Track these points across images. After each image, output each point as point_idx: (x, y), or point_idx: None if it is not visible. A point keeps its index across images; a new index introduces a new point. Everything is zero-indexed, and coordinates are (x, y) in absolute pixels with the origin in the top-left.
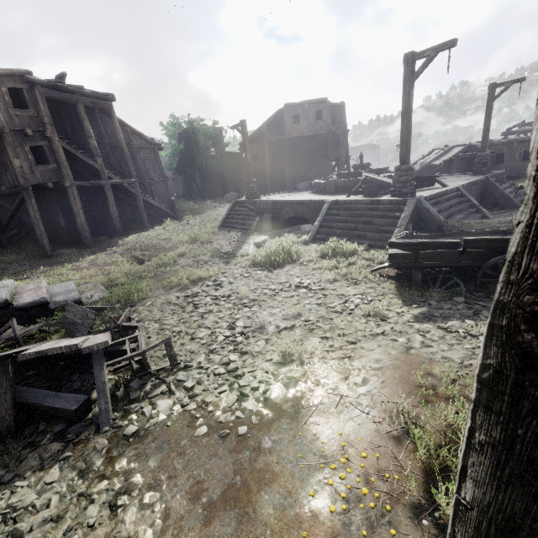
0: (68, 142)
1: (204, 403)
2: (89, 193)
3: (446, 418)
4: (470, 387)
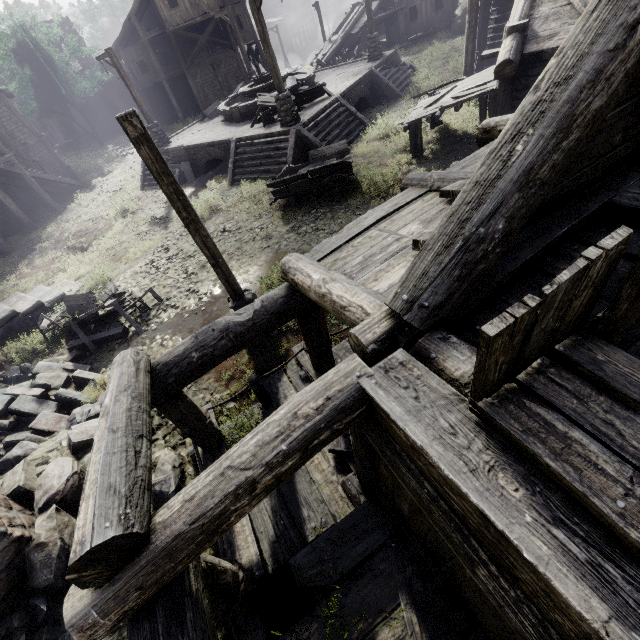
0: None
1: (184, 308)
2: None
3: None
4: None
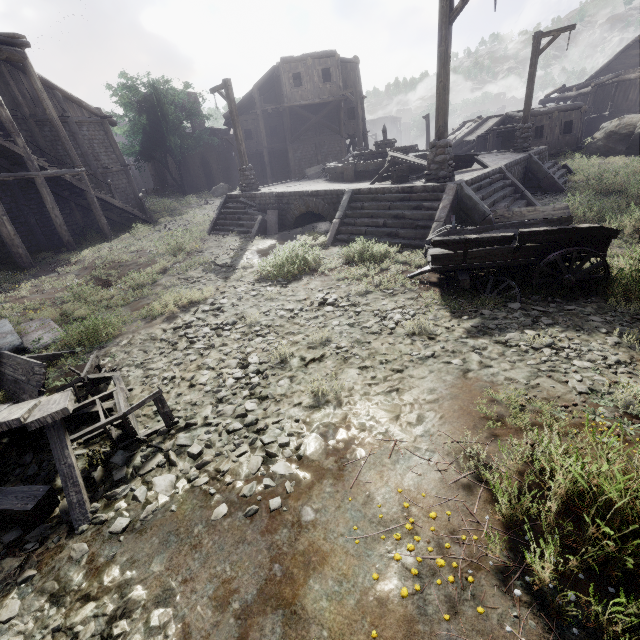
0: None
1: (219, 473)
2: (13, 191)
3: (520, 453)
4: (542, 412)
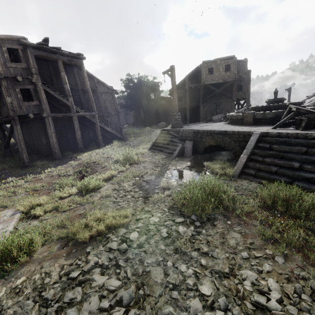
0: (49, 86)
1: None
2: (64, 122)
3: None
4: None
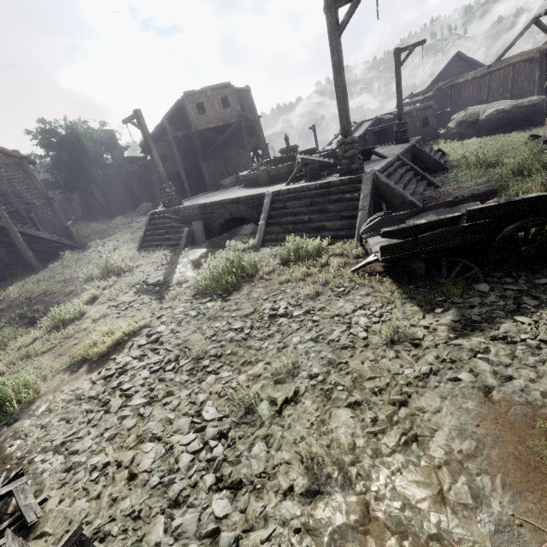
0: None
1: None
2: None
3: None
4: None
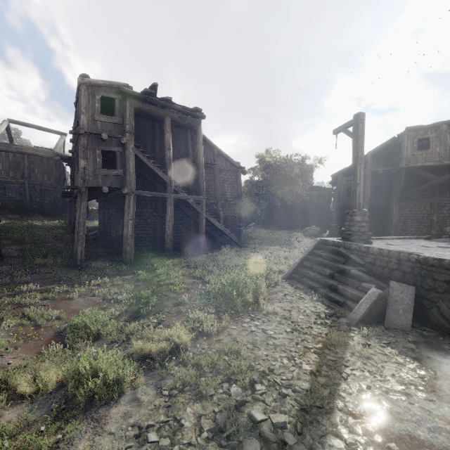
0: (143, 151)
1: None
2: (157, 206)
3: None
4: None
